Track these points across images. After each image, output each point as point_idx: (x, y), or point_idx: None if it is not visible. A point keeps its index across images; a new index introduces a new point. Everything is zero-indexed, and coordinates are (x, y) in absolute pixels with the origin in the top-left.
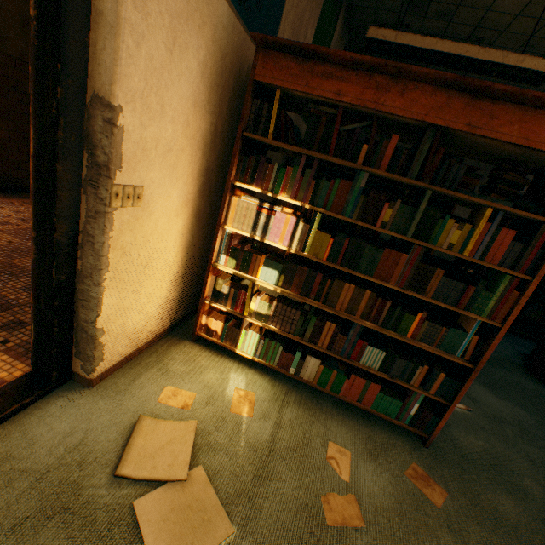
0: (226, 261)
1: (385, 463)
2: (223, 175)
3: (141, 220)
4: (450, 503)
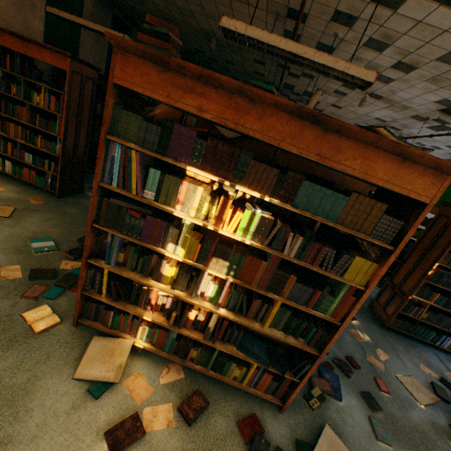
0: None
1: (22, 195)
2: None
3: None
4: (41, 204)
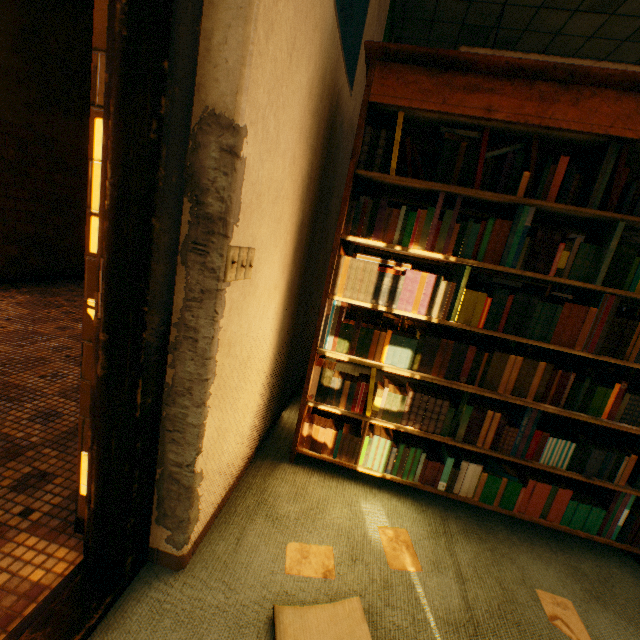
0: (335, 344)
1: (620, 609)
2: (311, 232)
3: (247, 299)
4: None
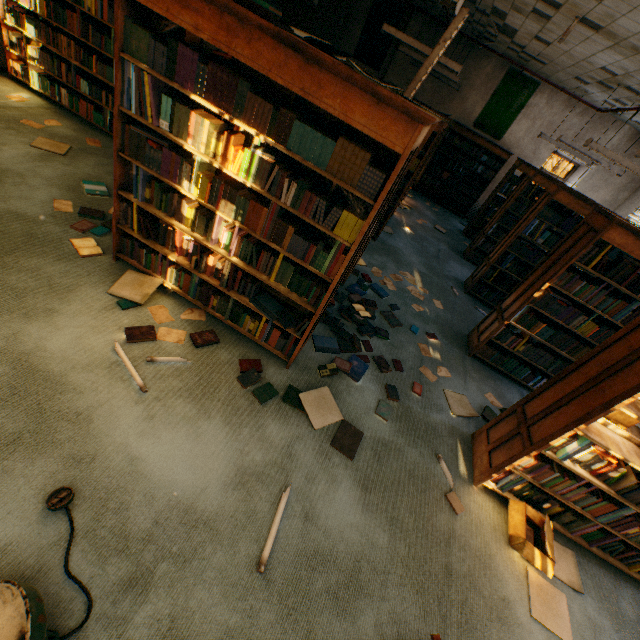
0: (11, 20)
1: (80, 134)
2: None
3: None
4: (99, 148)
